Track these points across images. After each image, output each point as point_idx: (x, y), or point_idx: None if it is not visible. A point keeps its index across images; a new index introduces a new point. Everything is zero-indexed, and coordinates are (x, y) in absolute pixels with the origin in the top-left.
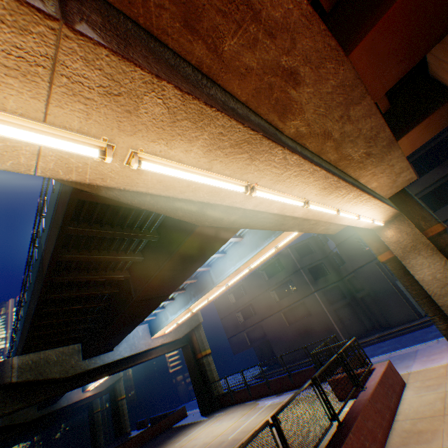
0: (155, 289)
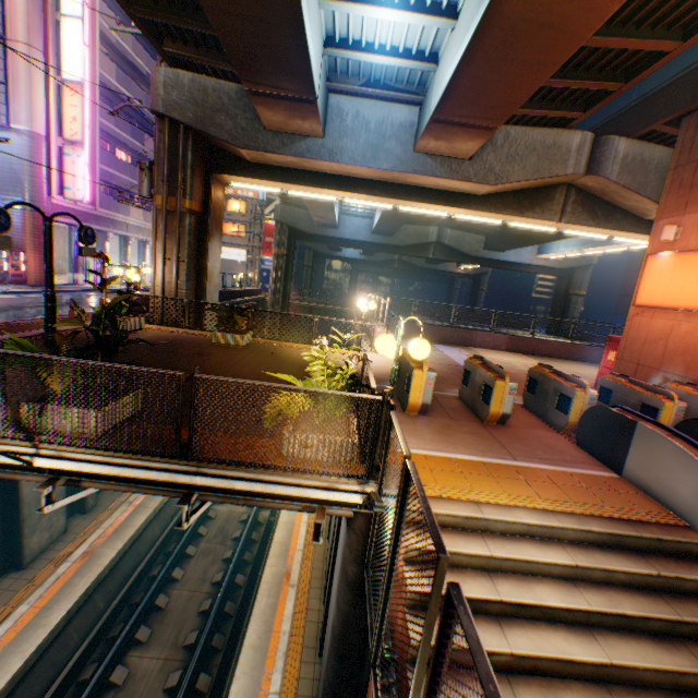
0: (557, 234)
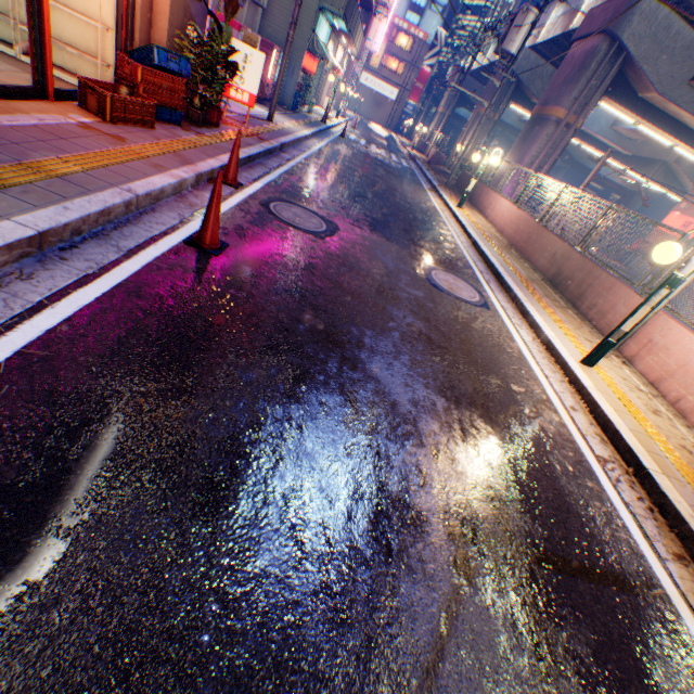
0: None
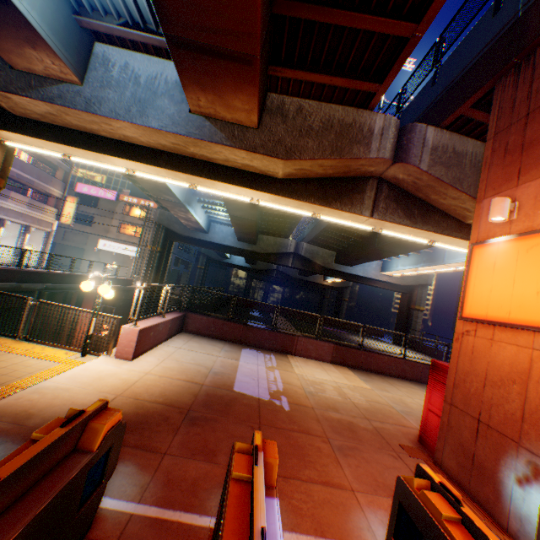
0: (389, 248)
